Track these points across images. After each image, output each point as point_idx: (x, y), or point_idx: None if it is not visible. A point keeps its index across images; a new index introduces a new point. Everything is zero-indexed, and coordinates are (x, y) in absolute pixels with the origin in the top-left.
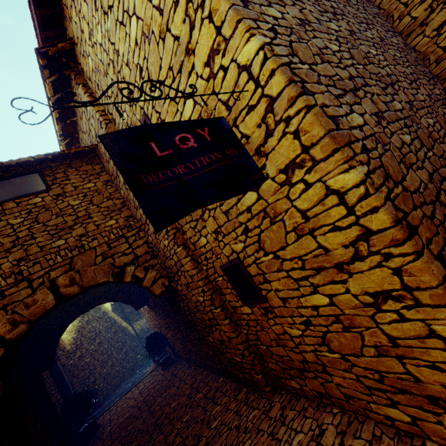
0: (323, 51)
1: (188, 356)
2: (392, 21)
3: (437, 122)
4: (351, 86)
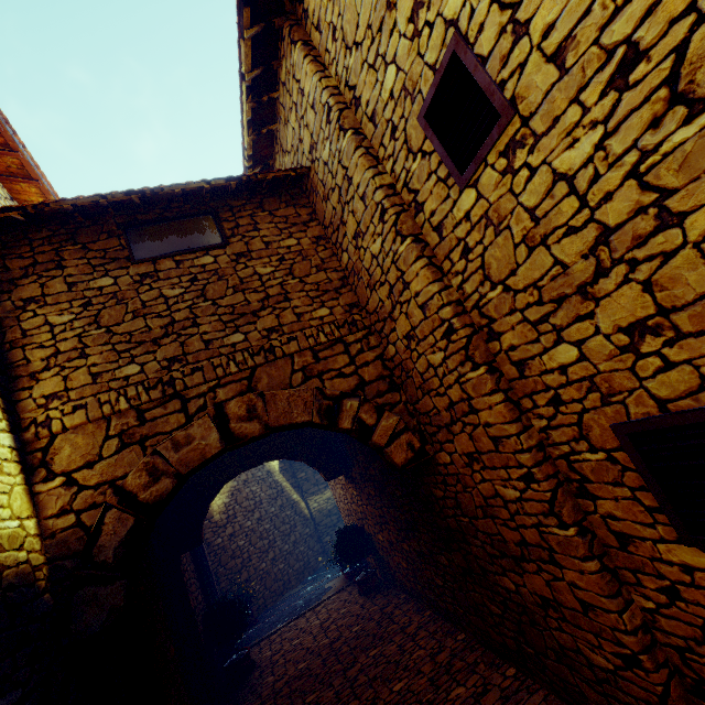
0: None
1: (419, 588)
2: None
3: None
4: None
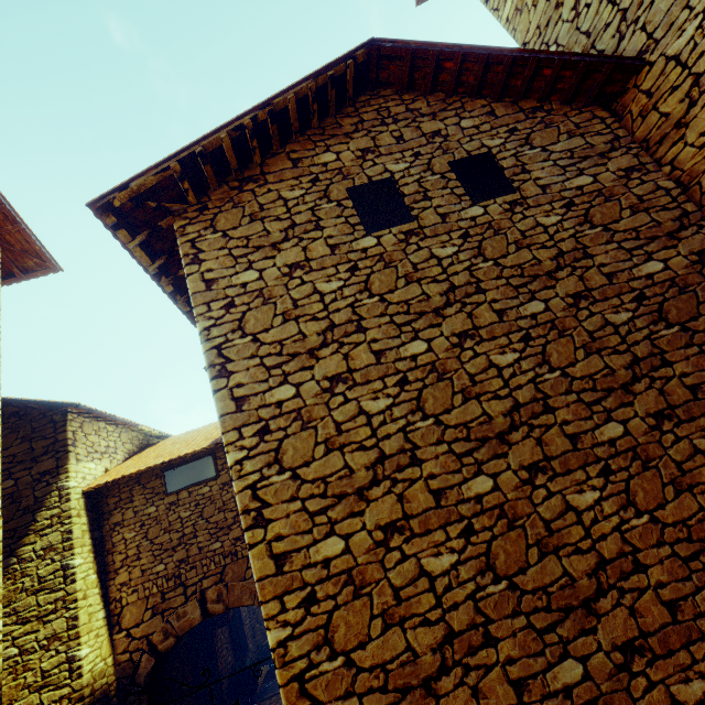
0: (403, 592)
1: None
2: None
3: None
4: (433, 666)
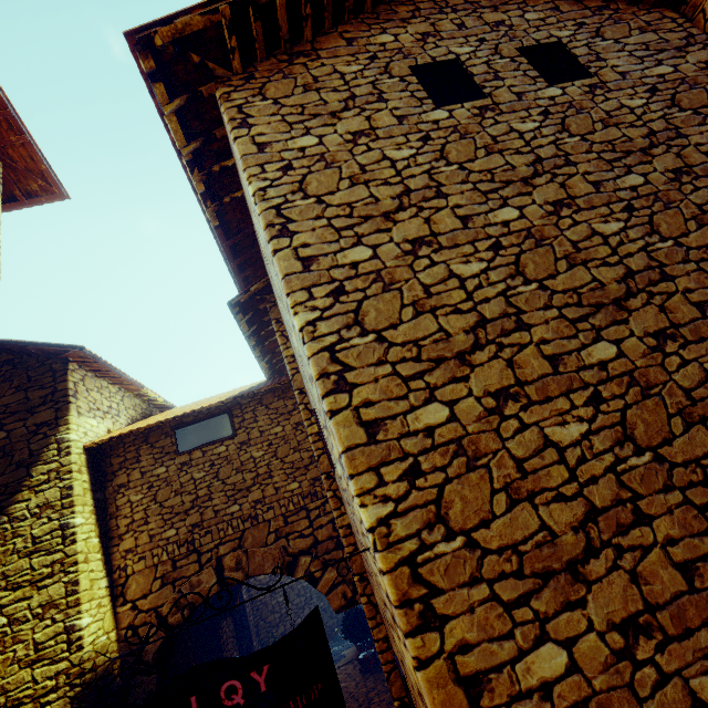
0: (527, 464)
1: None
2: None
3: None
4: (576, 547)
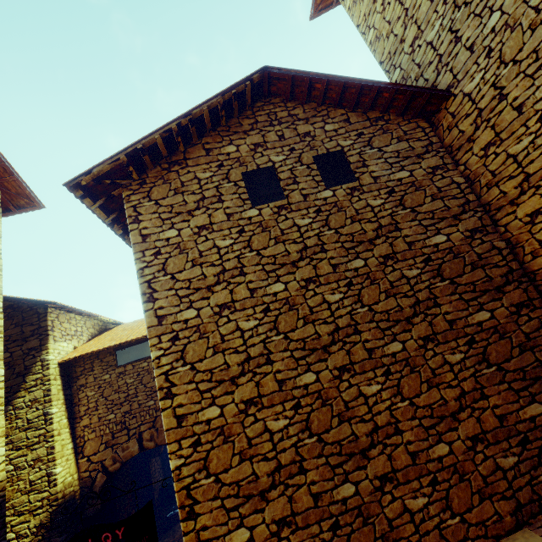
0: (253, 441)
1: None
2: (523, 253)
3: (444, 498)
4: (267, 484)
